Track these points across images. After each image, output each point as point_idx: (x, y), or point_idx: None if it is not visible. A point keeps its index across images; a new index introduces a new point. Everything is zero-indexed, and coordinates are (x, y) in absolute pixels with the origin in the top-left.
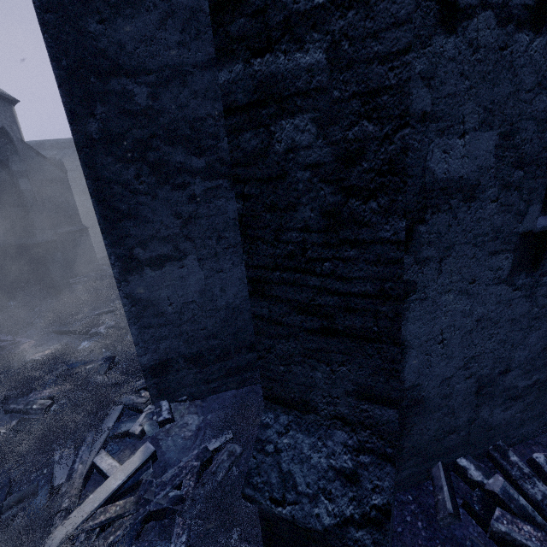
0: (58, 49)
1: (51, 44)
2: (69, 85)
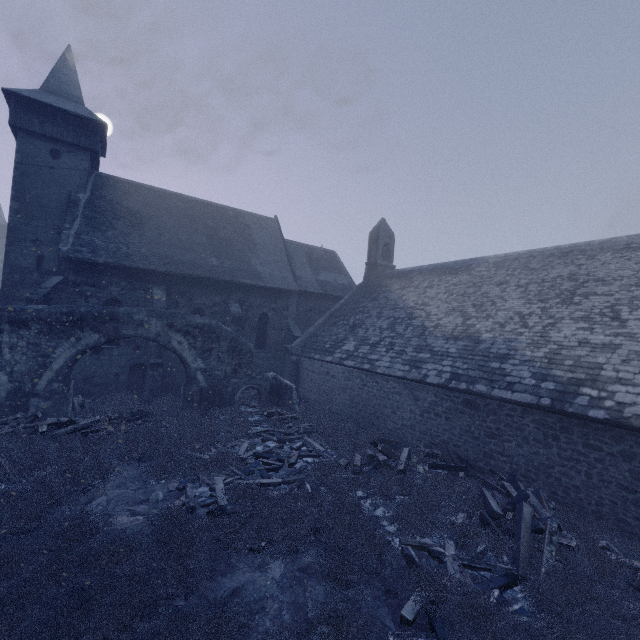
0: (4, 294)
1: (2, 293)
2: (3, 301)
